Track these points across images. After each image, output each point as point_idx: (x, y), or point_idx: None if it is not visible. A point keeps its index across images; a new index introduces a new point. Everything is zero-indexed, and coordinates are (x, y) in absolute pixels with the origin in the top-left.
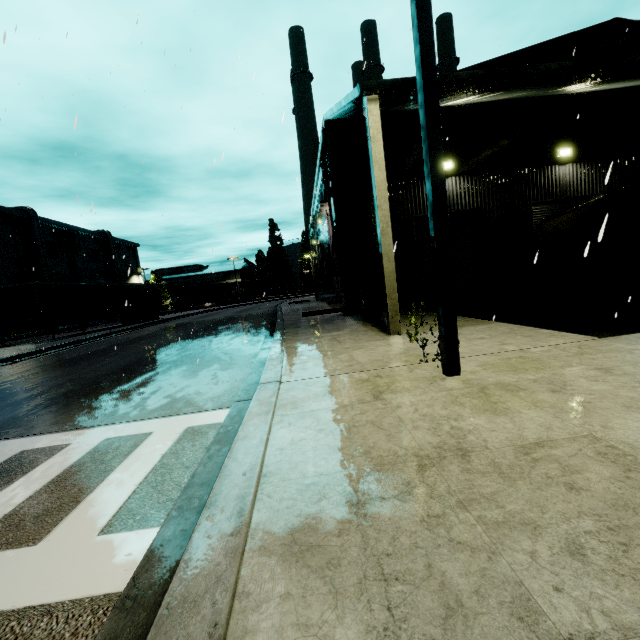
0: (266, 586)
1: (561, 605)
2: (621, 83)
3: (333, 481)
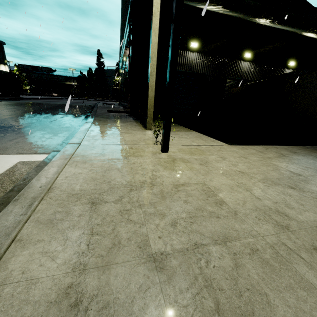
0: (32, 237)
1: (158, 243)
2: (279, 25)
3: (87, 193)
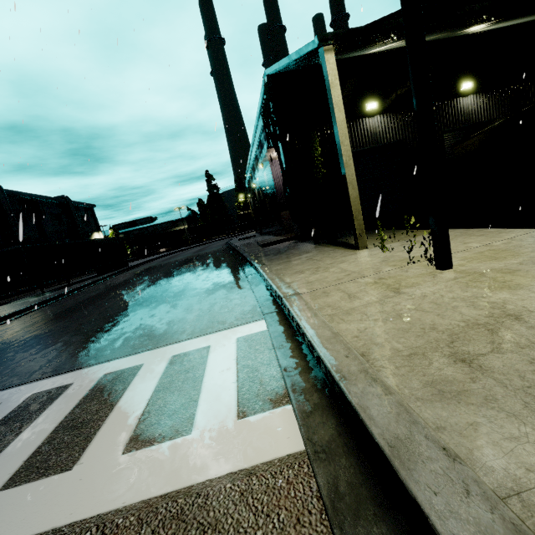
0: (452, 421)
1: None
2: (515, 20)
3: (427, 350)
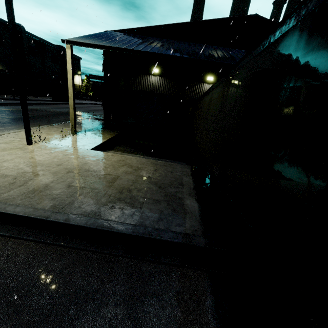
0: None
1: None
2: None
3: None
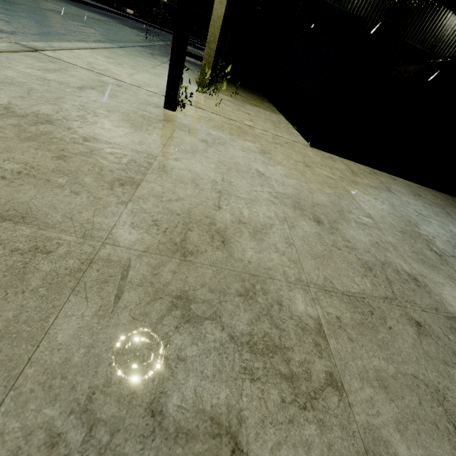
0: None
1: None
2: None
3: None
